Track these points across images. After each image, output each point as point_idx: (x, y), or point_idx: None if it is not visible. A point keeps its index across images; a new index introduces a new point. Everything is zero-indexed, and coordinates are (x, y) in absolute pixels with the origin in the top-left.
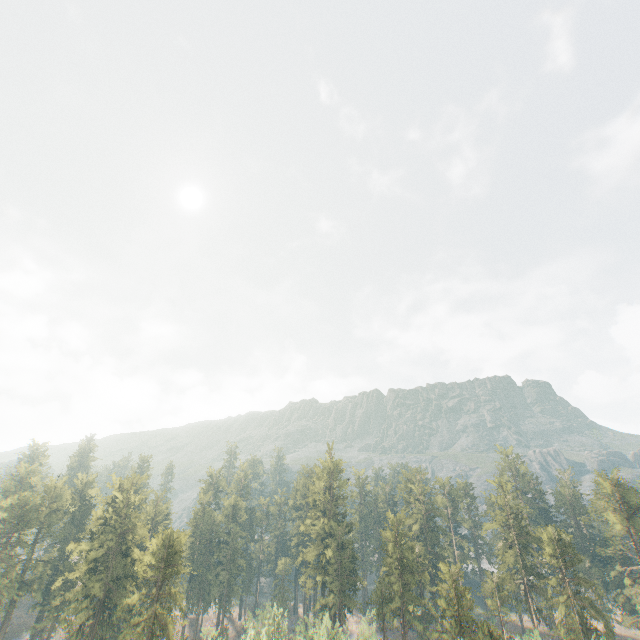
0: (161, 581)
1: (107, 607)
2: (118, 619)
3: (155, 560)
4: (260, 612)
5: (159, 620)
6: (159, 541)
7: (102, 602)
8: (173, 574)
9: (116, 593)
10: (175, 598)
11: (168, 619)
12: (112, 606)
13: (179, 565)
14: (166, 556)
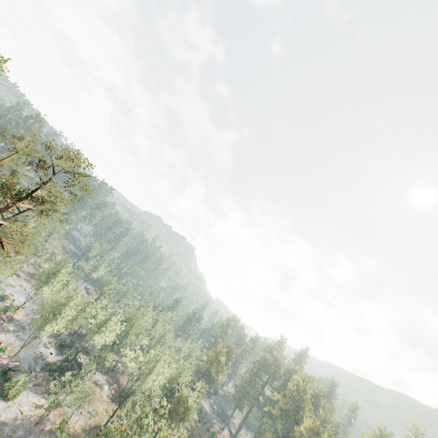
0: None
1: None
2: None
3: (305, 432)
4: None
5: None
6: (310, 422)
7: (279, 437)
8: None
9: None
10: None
11: None
12: None
13: None
14: (312, 436)
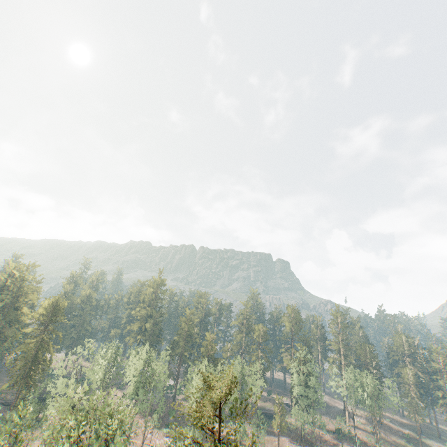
0: (48, 324)
1: (0, 337)
2: (9, 344)
3: (46, 311)
4: (108, 344)
5: (44, 343)
6: (50, 302)
7: None
8: (57, 321)
9: (9, 329)
10: (57, 333)
11: (50, 343)
12: (2, 337)
13: (61, 316)
14: (53, 311)
